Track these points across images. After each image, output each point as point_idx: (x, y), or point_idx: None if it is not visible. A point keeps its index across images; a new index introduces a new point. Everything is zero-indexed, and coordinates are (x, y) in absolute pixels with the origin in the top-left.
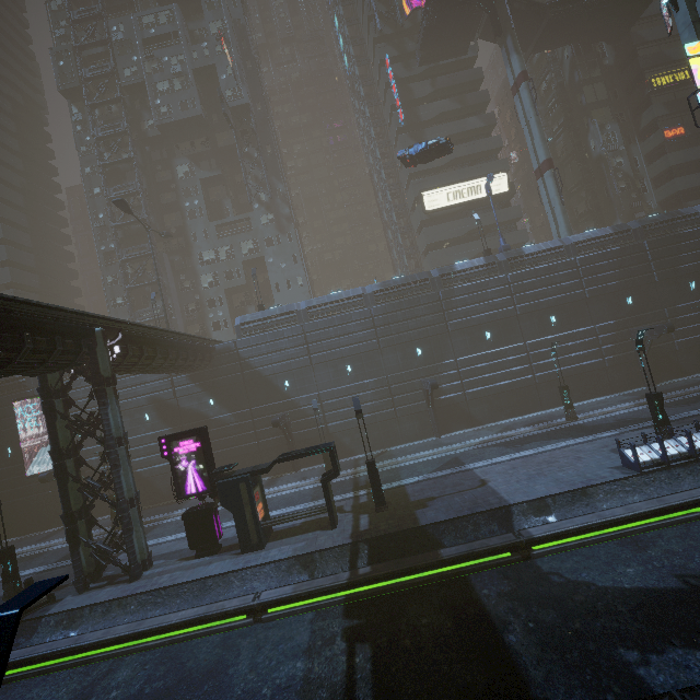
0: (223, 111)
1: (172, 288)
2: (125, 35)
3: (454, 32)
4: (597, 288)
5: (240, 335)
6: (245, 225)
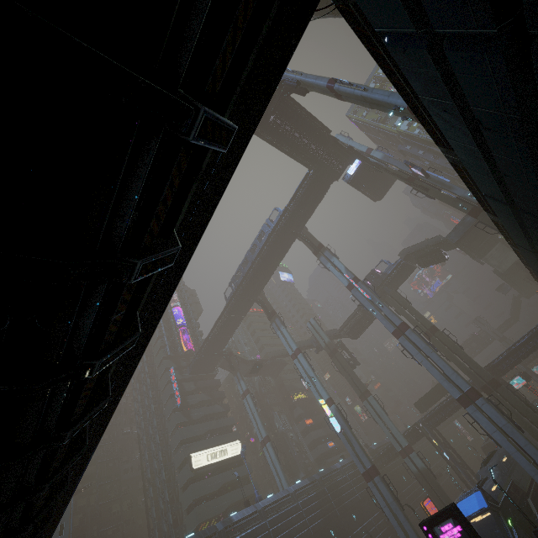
0: None
1: None
2: None
3: (209, 363)
4: (315, 524)
5: None
6: None
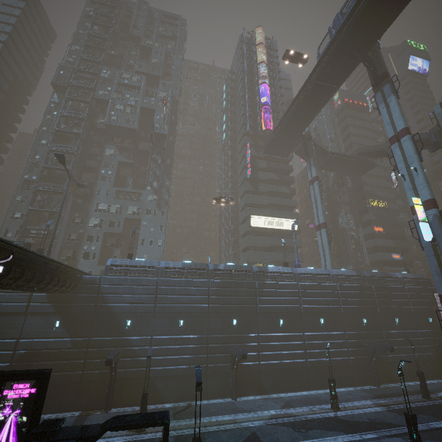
0: (151, 132)
1: (65, 219)
2: (109, 76)
3: (284, 146)
4: (348, 307)
5: (106, 273)
6: (136, 196)
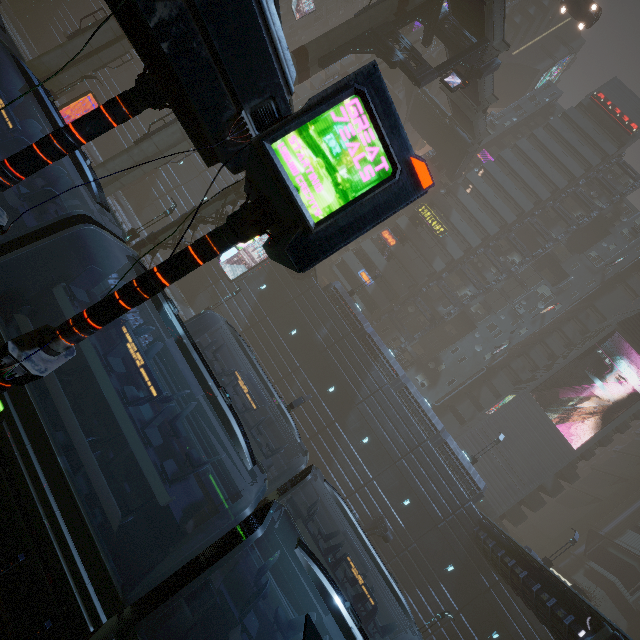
0: None
1: None
2: None
3: None
4: None
5: None
6: None
